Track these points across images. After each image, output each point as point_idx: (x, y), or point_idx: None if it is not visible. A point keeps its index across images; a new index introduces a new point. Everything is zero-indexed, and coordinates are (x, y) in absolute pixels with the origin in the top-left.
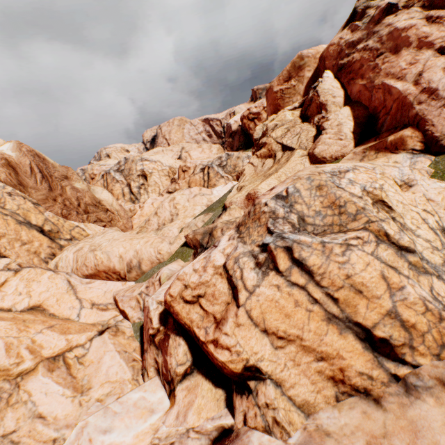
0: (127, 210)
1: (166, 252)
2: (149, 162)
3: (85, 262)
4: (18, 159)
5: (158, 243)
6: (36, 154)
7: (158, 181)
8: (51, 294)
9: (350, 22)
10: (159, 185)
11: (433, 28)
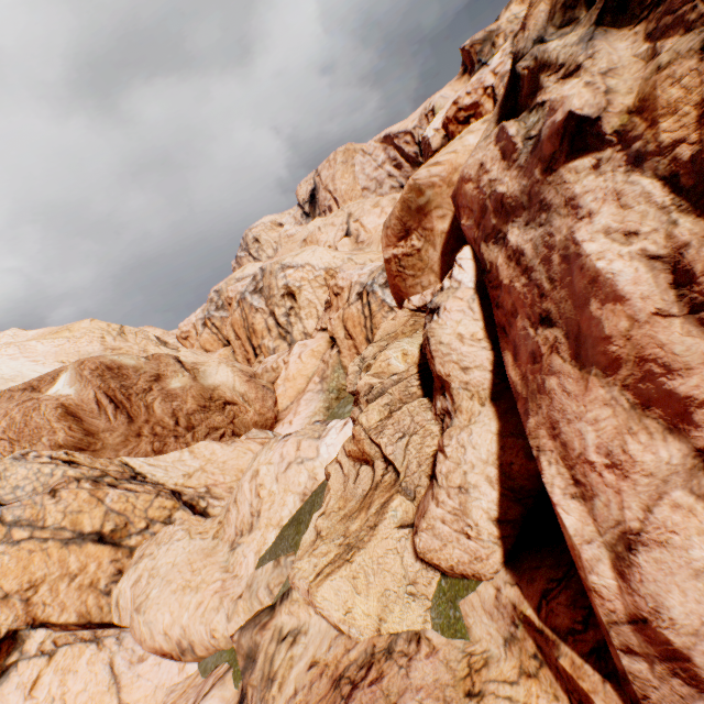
0: (268, 369)
1: (222, 635)
2: (294, 269)
3: (133, 624)
4: (79, 396)
5: (212, 613)
6: (106, 366)
7: (312, 298)
8: (90, 695)
9: (511, 97)
10: (315, 305)
11: (694, 343)
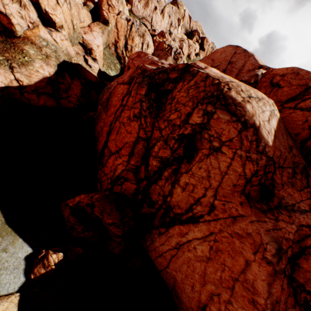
0: None
1: None
2: None
3: None
4: None
5: None
6: None
7: None
8: None
9: None
10: None
11: None
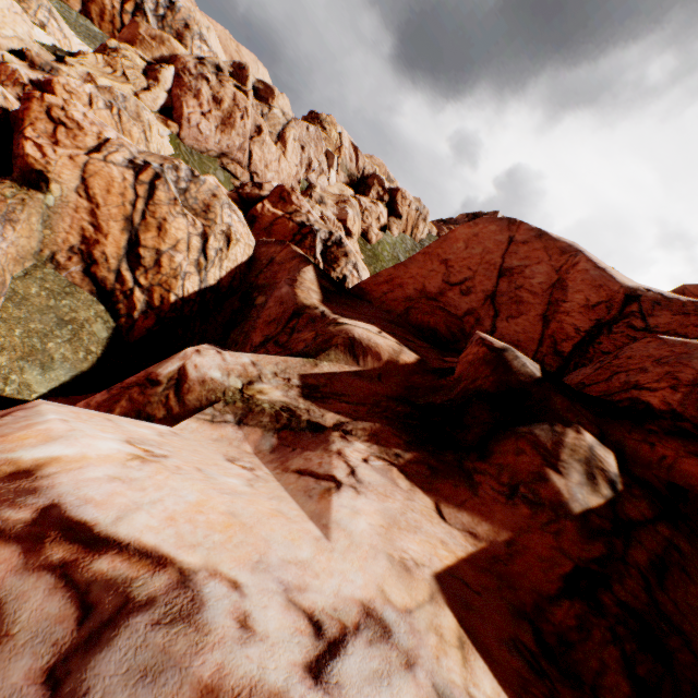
0: None
1: None
2: None
3: None
4: None
5: None
6: None
7: None
8: None
9: (199, 61)
10: None
11: (207, 105)
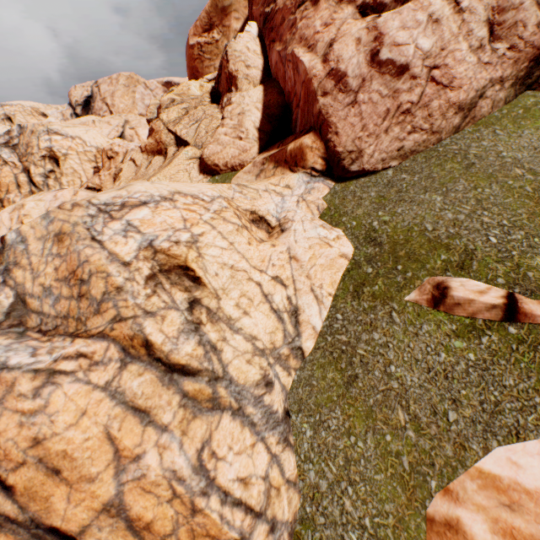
0: None
1: None
2: (62, 137)
3: None
4: None
5: None
6: None
7: (78, 168)
8: None
9: None
10: (81, 176)
11: None
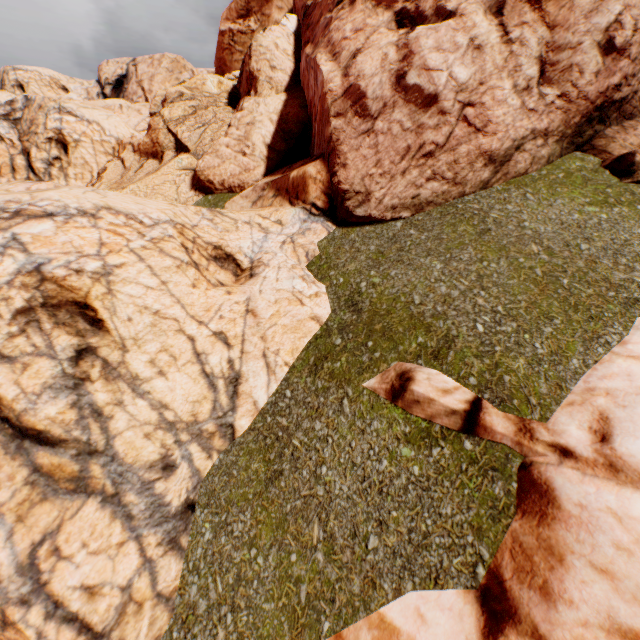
0: None
1: None
2: (77, 119)
3: None
4: None
5: None
6: None
7: (90, 160)
8: None
9: None
10: (93, 169)
11: None
